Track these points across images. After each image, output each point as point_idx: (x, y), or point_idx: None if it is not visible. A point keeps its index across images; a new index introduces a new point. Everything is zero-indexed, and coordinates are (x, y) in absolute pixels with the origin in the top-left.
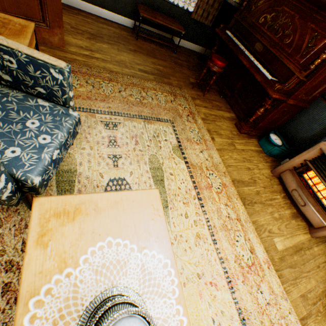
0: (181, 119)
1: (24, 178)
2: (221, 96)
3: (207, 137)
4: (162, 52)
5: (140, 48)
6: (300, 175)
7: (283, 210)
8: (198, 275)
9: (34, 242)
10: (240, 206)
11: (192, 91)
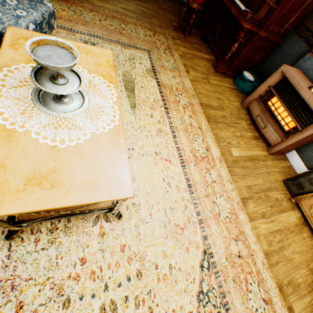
0: (158, 51)
1: (4, 31)
2: (203, 41)
3: (181, 69)
4: None
5: None
6: (265, 104)
7: (246, 132)
8: (156, 153)
9: (8, 46)
10: (204, 120)
11: (173, 33)
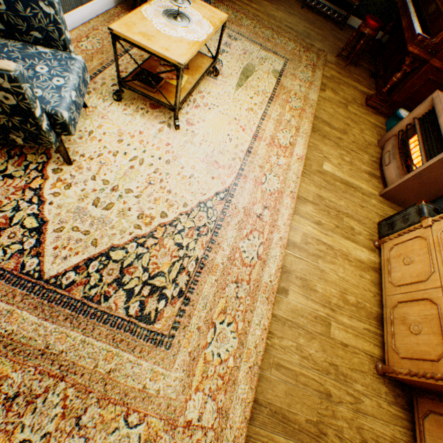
0: (299, 64)
1: None
2: (371, 75)
3: (316, 85)
4: (324, 25)
5: (300, 15)
6: (405, 142)
7: (361, 164)
8: (235, 119)
9: None
10: (308, 127)
11: (333, 59)
